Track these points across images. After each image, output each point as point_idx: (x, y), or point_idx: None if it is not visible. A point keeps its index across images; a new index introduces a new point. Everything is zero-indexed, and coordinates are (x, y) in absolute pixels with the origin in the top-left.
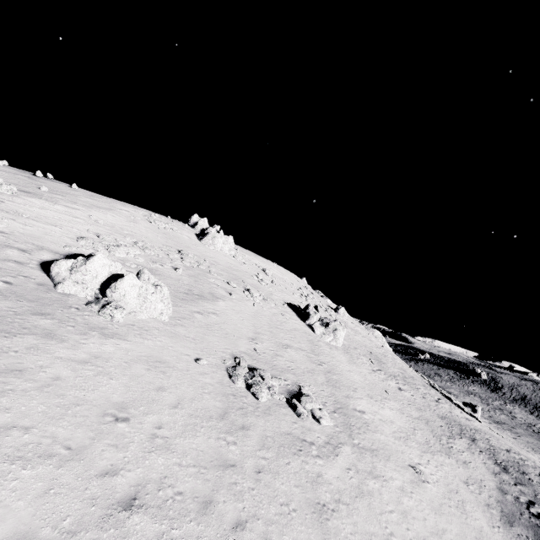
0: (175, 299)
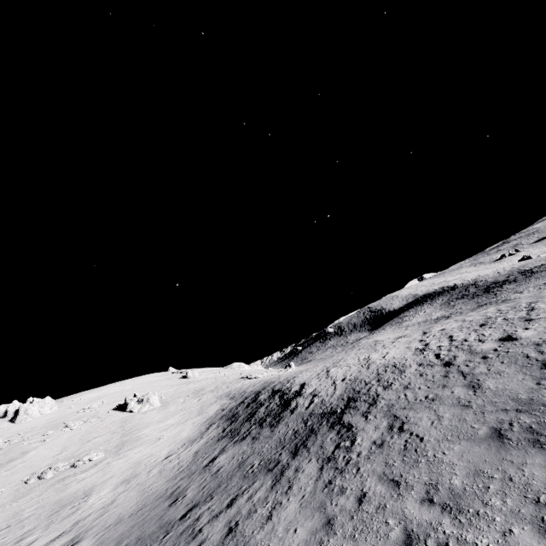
0: None
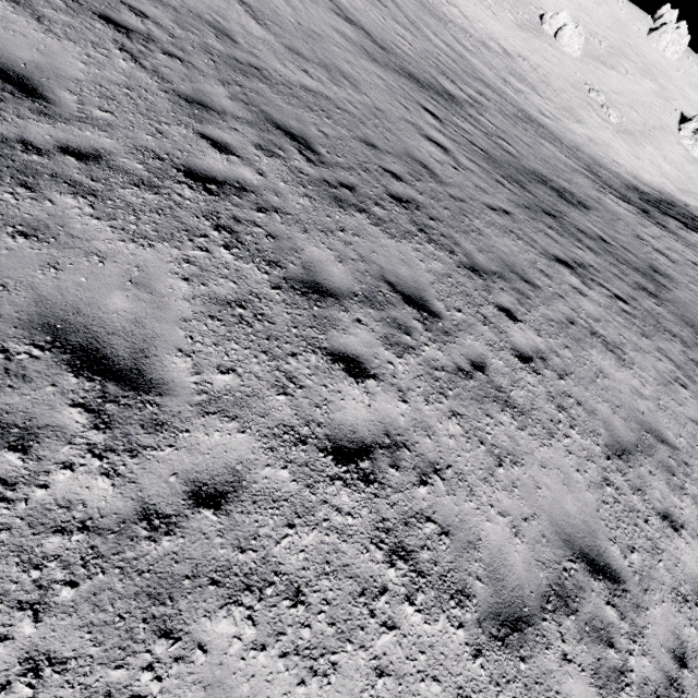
0: (586, 55)
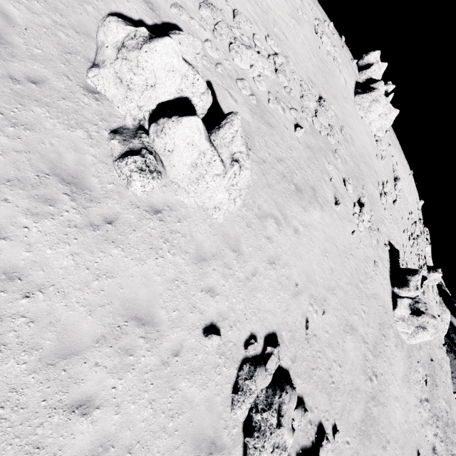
0: (262, 179)
